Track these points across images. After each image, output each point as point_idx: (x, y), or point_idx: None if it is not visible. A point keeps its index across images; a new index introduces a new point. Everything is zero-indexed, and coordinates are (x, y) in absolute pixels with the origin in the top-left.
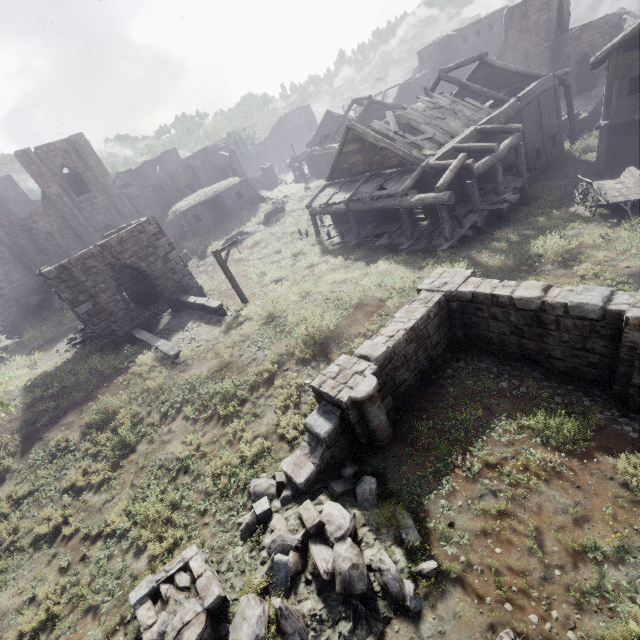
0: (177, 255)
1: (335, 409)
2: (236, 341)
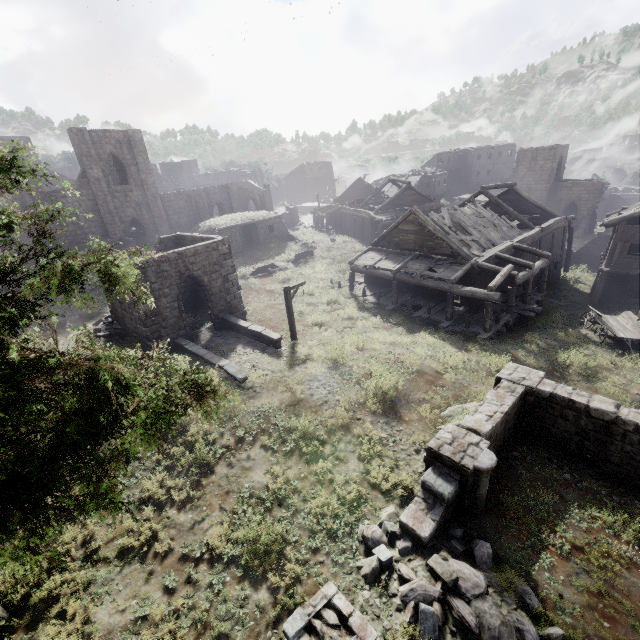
0: (236, 277)
1: (453, 473)
2: (305, 379)
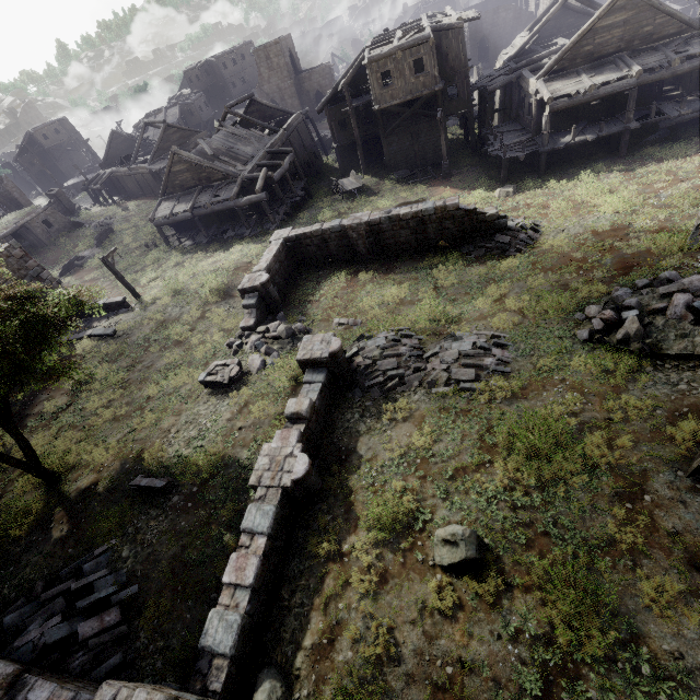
0: (49, 274)
1: (254, 294)
2: (160, 310)
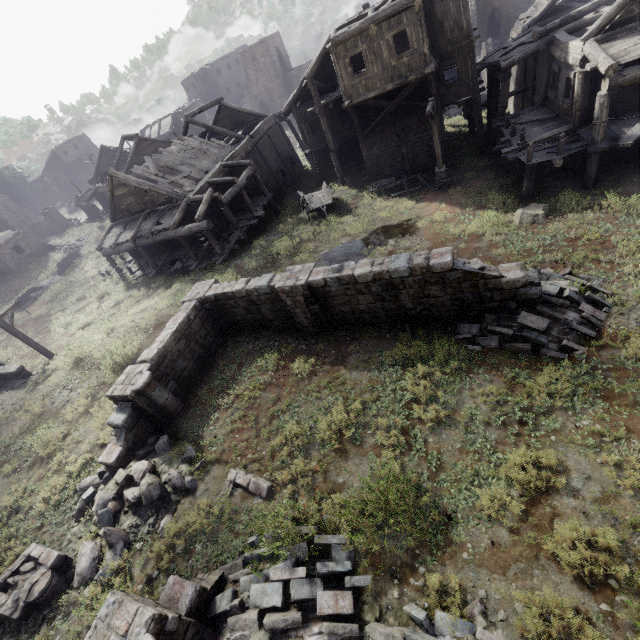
0: None
1: (128, 404)
2: (45, 393)
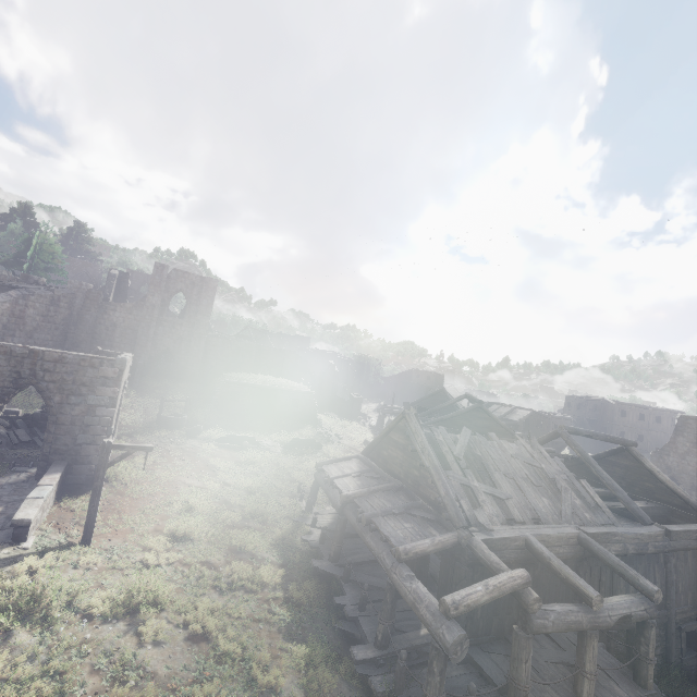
0: (110, 414)
1: None
2: None
